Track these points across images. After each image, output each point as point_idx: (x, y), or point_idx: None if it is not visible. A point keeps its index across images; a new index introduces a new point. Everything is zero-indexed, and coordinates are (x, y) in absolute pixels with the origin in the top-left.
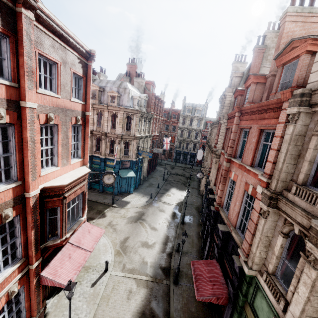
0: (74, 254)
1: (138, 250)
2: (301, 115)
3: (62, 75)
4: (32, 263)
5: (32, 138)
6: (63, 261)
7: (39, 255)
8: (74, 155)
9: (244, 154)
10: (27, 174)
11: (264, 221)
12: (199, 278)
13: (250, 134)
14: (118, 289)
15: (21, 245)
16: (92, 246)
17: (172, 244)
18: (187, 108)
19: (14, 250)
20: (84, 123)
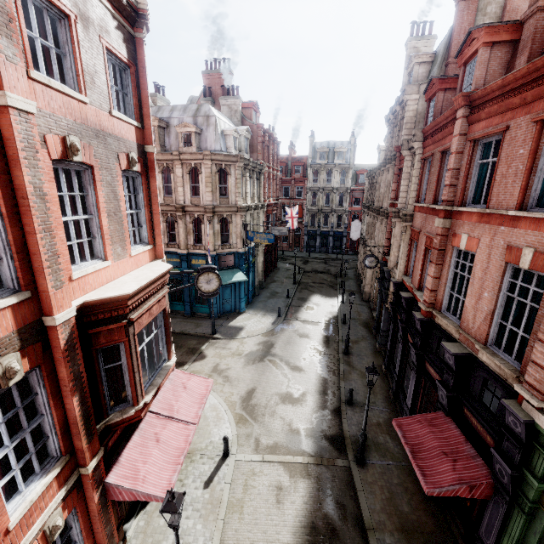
0: (165, 432)
1: (277, 409)
2: None
3: (84, 48)
4: (85, 463)
5: (37, 188)
6: (146, 448)
7: (96, 444)
8: (135, 240)
9: (494, 189)
10: (40, 274)
11: None
12: (420, 450)
13: (506, 142)
14: (255, 486)
15: (55, 430)
16: (196, 414)
17: (336, 393)
18: (319, 151)
19: (41, 443)
20: (146, 170)
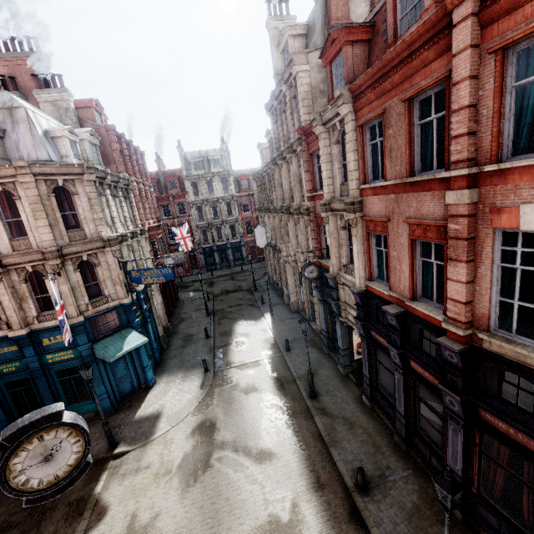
0: None
1: None
2: None
3: None
4: None
5: None
6: None
7: None
8: None
9: None
10: None
11: None
12: None
13: None
14: None
15: None
16: None
17: (334, 475)
18: (192, 161)
19: None
20: None
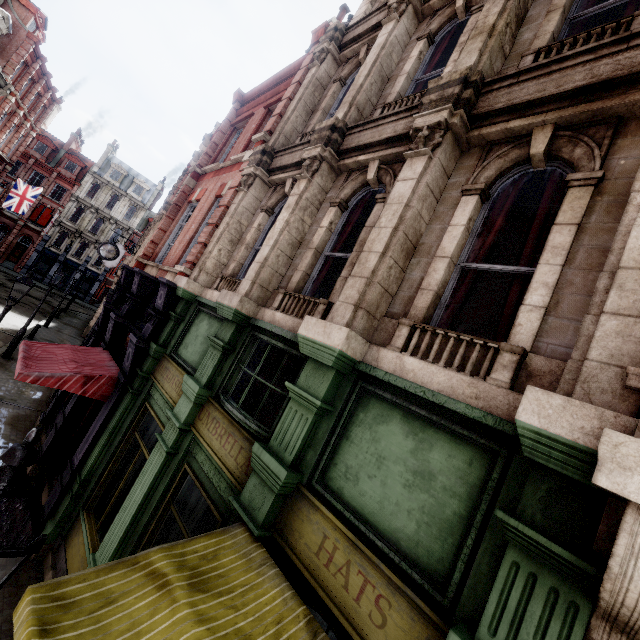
0: None
1: None
2: (329, 57)
3: None
4: None
5: None
6: None
7: None
8: None
9: (231, 152)
10: None
11: (243, 194)
12: (42, 360)
13: (249, 123)
14: None
15: None
16: None
17: None
18: (115, 167)
19: None
20: None
